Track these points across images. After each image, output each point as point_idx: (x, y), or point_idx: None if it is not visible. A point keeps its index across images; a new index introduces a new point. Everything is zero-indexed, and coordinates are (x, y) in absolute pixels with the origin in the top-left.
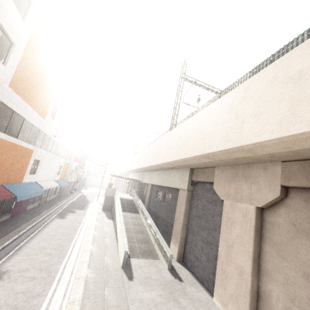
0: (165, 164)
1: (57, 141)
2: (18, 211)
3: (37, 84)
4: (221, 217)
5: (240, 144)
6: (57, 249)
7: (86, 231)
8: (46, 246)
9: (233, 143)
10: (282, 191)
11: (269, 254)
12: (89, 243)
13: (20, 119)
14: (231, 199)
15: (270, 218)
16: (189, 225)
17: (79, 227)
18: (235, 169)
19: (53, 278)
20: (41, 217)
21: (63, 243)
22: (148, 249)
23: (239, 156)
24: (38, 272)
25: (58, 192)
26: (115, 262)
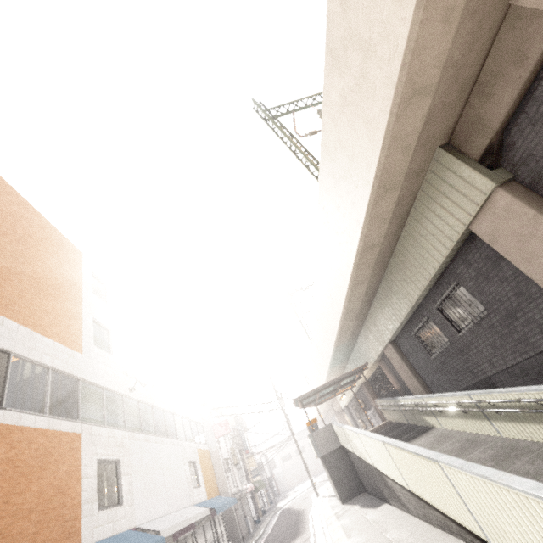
0: (372, 208)
1: (147, 402)
2: None
3: (18, 276)
4: None
5: None
6: None
7: None
8: None
9: None
10: None
11: None
12: None
13: None
14: None
15: None
16: None
17: None
18: None
19: None
20: None
21: None
22: None
23: None
24: None
25: (227, 537)
26: None
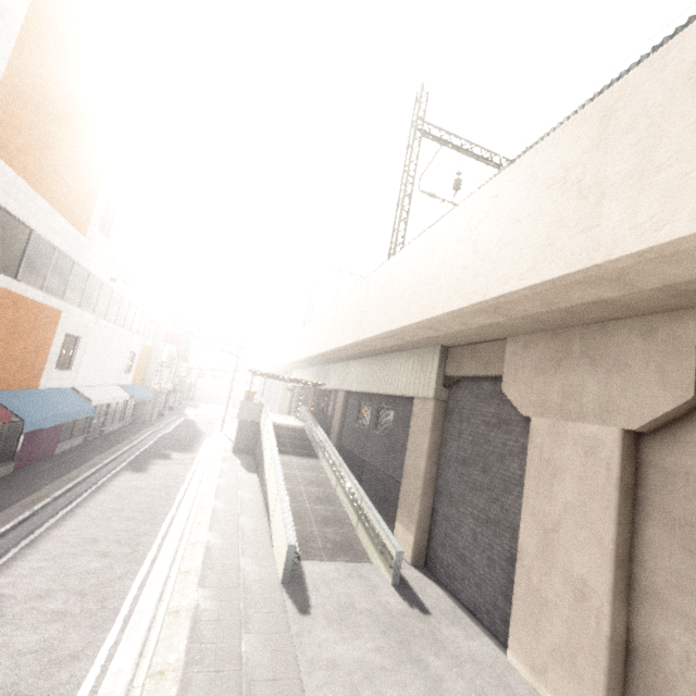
0: (379, 338)
1: (120, 293)
2: (33, 457)
3: (59, 143)
4: (524, 459)
5: (595, 261)
6: (125, 543)
7: (195, 500)
8: (98, 535)
9: (570, 262)
10: None
11: (658, 548)
12: (202, 528)
13: (19, 231)
14: (552, 415)
15: (660, 457)
16: (441, 483)
17: (178, 491)
18: (561, 339)
19: (112, 613)
20: (90, 469)
21: (141, 529)
22: (343, 538)
23: (581, 300)
24: (75, 600)
25: (132, 414)
26: (264, 570)
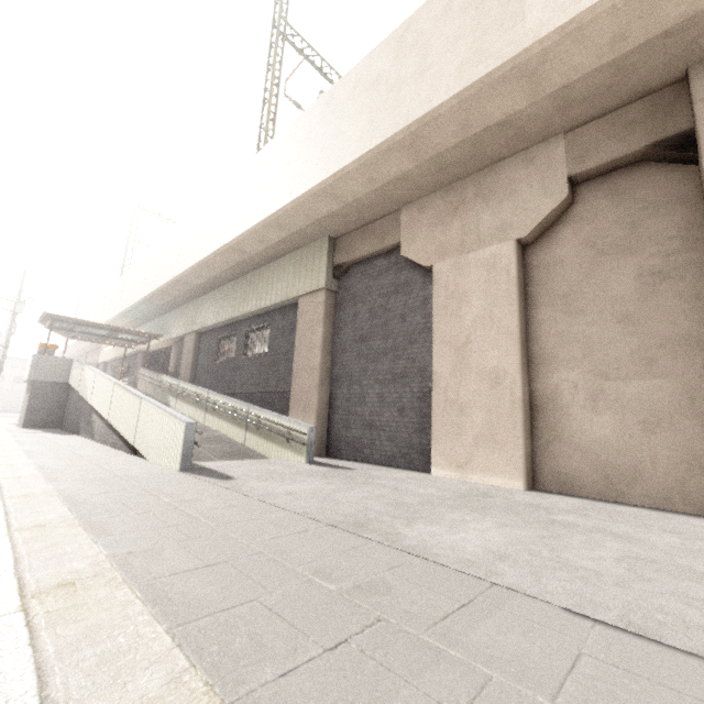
0: (261, 228)
1: None
2: None
3: None
4: (426, 308)
5: (523, 46)
6: None
7: None
8: None
9: (499, 56)
10: (569, 189)
11: (547, 323)
12: (16, 458)
13: None
14: (454, 254)
15: (541, 257)
16: (337, 370)
17: None
18: (455, 191)
19: None
20: None
21: None
22: (232, 449)
23: (492, 118)
24: None
25: None
26: (148, 469)
